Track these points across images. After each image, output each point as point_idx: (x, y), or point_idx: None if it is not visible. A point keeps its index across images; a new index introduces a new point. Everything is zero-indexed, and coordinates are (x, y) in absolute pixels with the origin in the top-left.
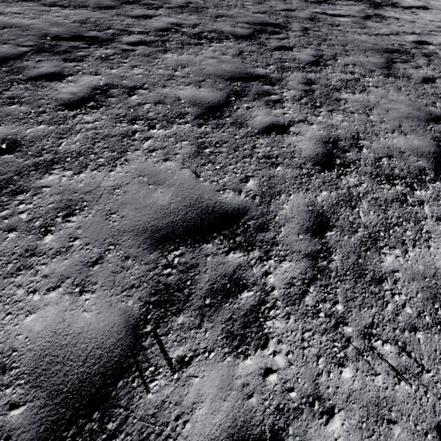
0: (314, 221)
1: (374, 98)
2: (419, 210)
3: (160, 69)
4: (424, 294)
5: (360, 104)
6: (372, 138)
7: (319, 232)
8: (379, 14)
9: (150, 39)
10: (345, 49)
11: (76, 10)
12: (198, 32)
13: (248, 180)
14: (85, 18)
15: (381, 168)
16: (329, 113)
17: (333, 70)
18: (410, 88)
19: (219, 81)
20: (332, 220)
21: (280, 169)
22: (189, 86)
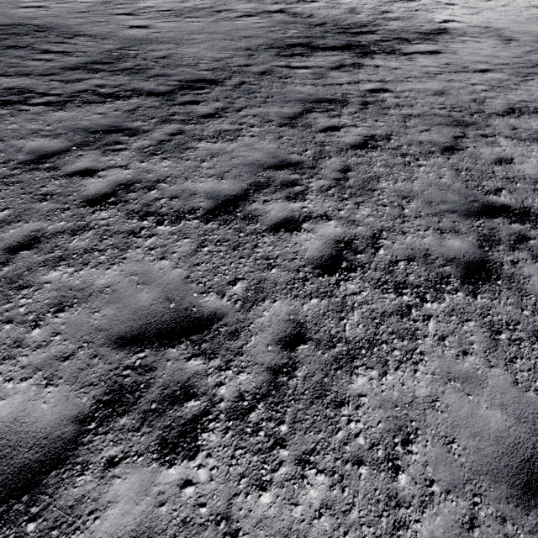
0: (23, 243)
1: (234, 146)
2: (140, 241)
3: (34, 125)
4: (52, 301)
5: (209, 152)
6: (178, 181)
7: (16, 250)
8: (358, 63)
9: (57, 100)
10: (265, 101)
11: (17, 79)
12: (114, 92)
13: (4, 210)
14: (18, 85)
15: (150, 206)
16: (160, 160)
17: (222, 122)
18: (295, 137)
19: (80, 134)
20: (40, 243)
21: (45, 203)
22: (45, 138)
